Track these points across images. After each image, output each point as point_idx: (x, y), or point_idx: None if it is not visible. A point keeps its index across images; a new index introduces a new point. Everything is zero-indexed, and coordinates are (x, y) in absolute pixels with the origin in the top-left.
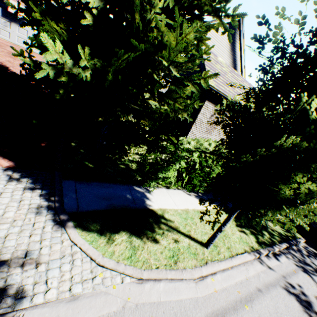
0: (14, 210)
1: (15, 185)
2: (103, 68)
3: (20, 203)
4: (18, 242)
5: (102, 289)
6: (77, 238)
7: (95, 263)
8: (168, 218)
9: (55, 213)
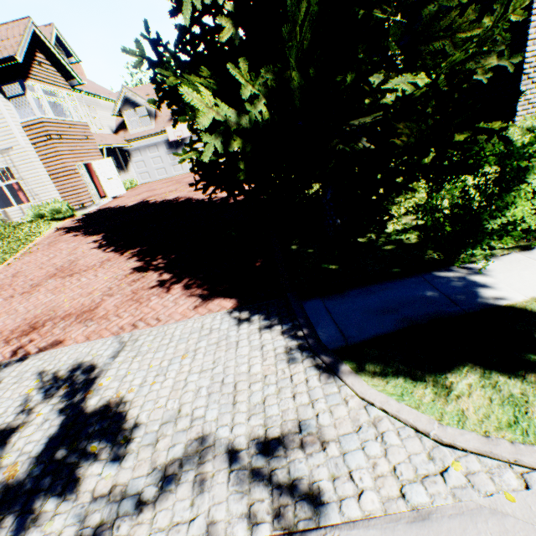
0: (258, 362)
1: (247, 329)
2: (278, 82)
3: (261, 350)
4: (281, 409)
5: (478, 499)
6: (367, 392)
7: (429, 440)
8: None
9: (312, 355)
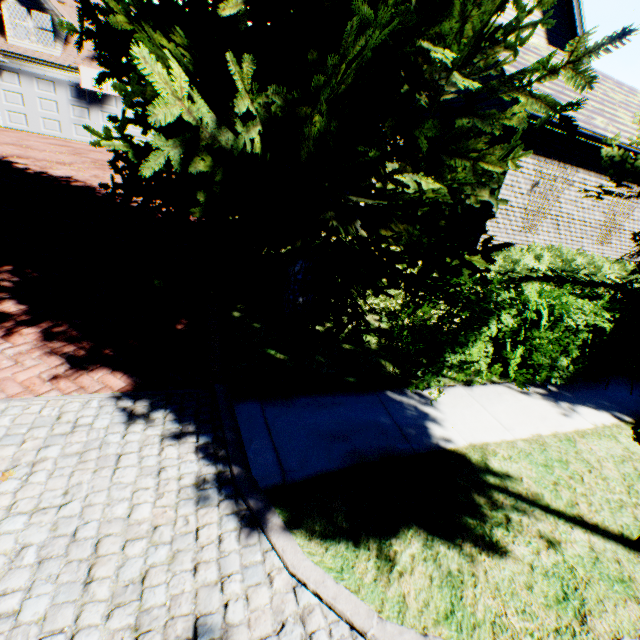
0: (149, 500)
1: (142, 433)
2: (288, 112)
3: (158, 477)
4: (171, 594)
5: None
6: (301, 564)
7: None
8: (502, 470)
9: (235, 494)
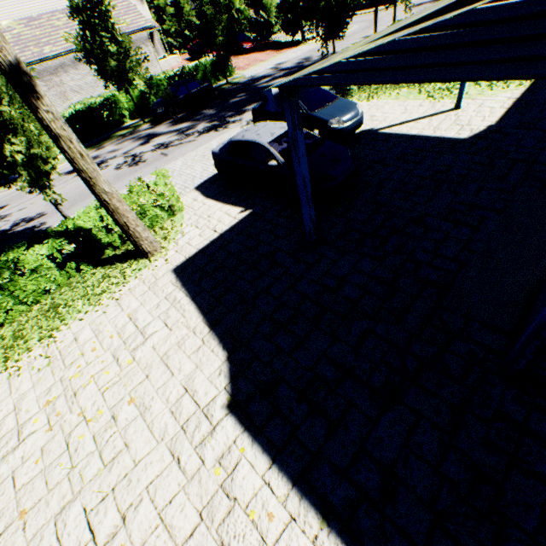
0: None
1: None
2: None
3: None
4: None
5: None
6: None
7: None
8: None
9: None
